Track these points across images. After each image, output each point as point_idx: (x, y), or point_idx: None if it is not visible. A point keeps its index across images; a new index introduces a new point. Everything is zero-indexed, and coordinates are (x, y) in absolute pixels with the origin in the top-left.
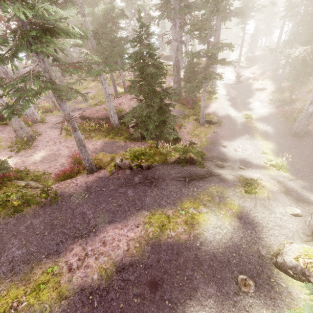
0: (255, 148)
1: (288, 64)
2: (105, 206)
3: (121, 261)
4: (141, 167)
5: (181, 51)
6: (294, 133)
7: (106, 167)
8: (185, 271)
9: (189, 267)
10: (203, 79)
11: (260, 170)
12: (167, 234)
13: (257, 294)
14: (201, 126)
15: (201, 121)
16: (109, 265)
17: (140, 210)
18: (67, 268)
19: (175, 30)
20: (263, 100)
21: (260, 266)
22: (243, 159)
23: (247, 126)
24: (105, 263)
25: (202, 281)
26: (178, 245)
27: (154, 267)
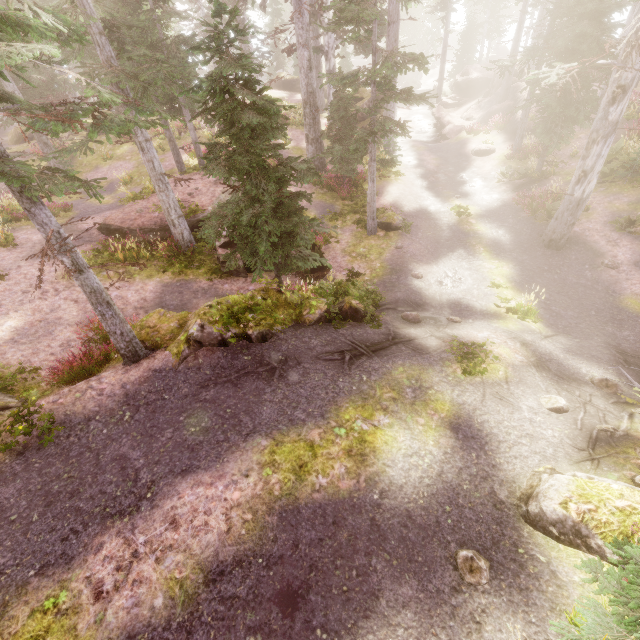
0: (478, 276)
1: (534, 100)
2: (173, 436)
3: (214, 557)
4: (248, 339)
5: (319, 70)
6: (548, 242)
7: (169, 346)
8: (352, 558)
9: (360, 548)
10: (369, 135)
11: (489, 322)
12: (310, 484)
13: (496, 585)
14: (370, 236)
15: (370, 224)
16: (188, 570)
17: (251, 436)
18: (92, 593)
19: (302, 21)
20: (490, 176)
21: (498, 524)
22: (456, 302)
23: (461, 231)
24: (180, 567)
25: (389, 574)
26: (335, 505)
27: (287, 560)
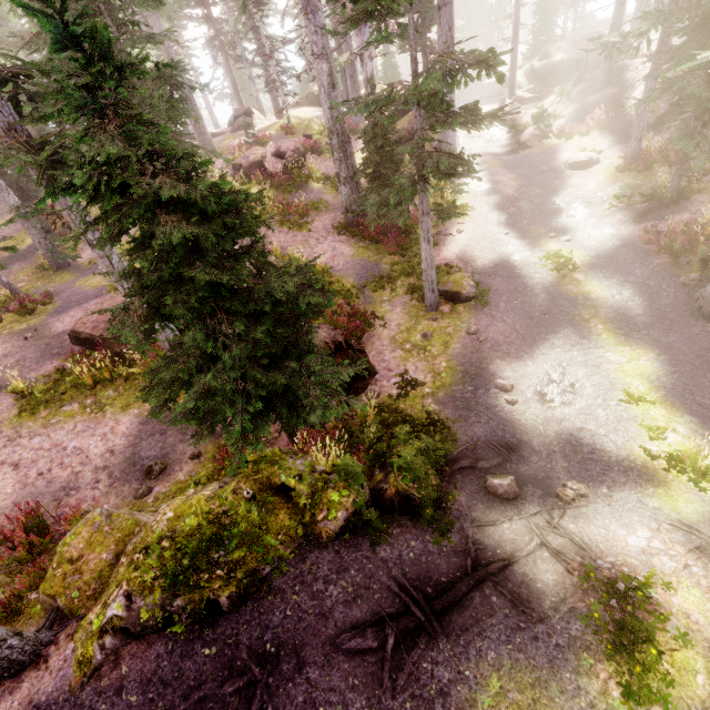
0: (601, 379)
1: (670, 91)
2: None
3: None
4: (214, 603)
5: (355, 80)
6: (709, 311)
7: (76, 634)
8: None
9: None
10: (415, 183)
11: (638, 493)
12: None
13: None
14: (429, 312)
15: (429, 298)
16: None
17: None
18: None
19: (315, 22)
20: (595, 199)
21: None
22: (571, 438)
23: (564, 296)
24: None
25: None
26: None
27: None
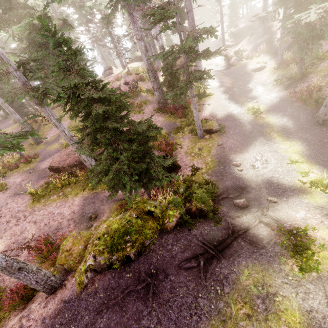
0: (278, 156)
1: (290, 32)
2: None
3: None
4: (128, 257)
5: (155, 47)
6: (322, 122)
7: (75, 274)
8: None
9: None
10: (187, 84)
11: (299, 198)
12: None
13: None
14: (200, 139)
15: (199, 133)
16: None
17: None
18: None
19: (136, 26)
20: (266, 83)
21: None
22: (268, 181)
23: (258, 124)
24: None
25: None
26: None
27: None
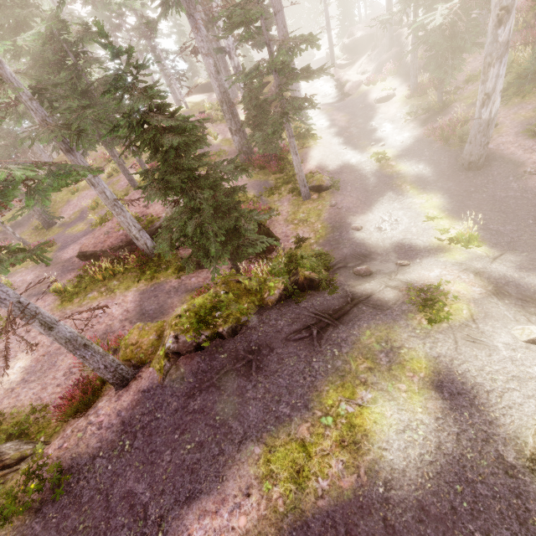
0: (412, 214)
1: (421, 42)
2: (171, 458)
3: None
4: (220, 337)
5: (227, 69)
6: (467, 165)
7: (152, 363)
8: None
9: None
10: (282, 117)
11: (435, 257)
12: (312, 491)
13: None
14: (305, 201)
15: (303, 191)
16: None
17: (243, 444)
18: None
19: (200, 34)
20: (396, 118)
21: (517, 496)
22: (398, 244)
23: (385, 175)
24: None
25: None
26: (342, 510)
27: None
